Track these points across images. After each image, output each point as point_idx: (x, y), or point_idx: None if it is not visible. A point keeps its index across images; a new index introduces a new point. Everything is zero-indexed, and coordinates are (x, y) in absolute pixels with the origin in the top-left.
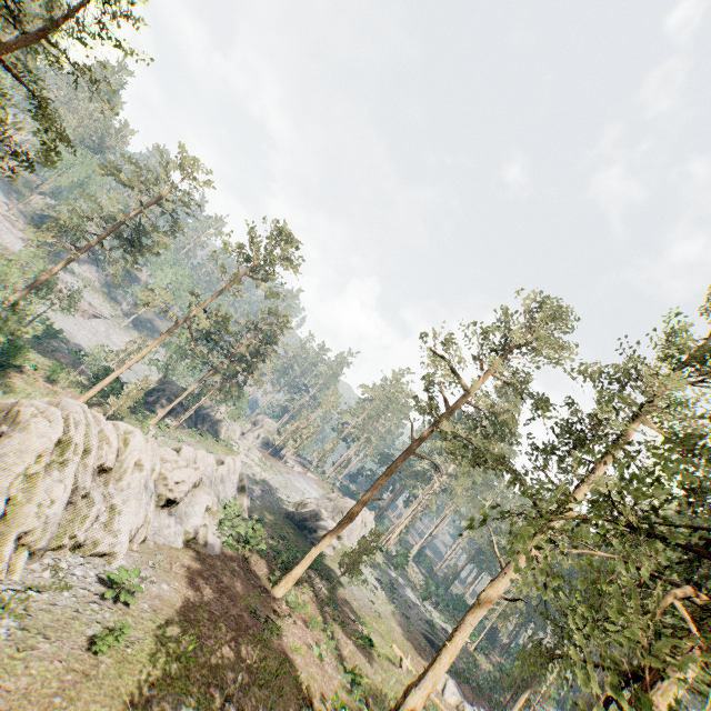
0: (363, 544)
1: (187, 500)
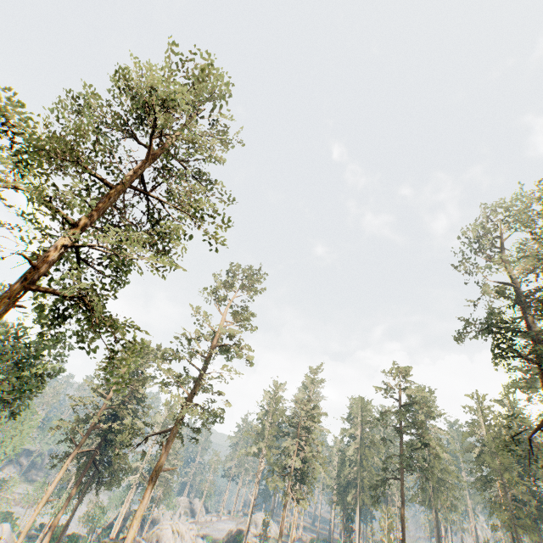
0: (265, 523)
1: (195, 542)
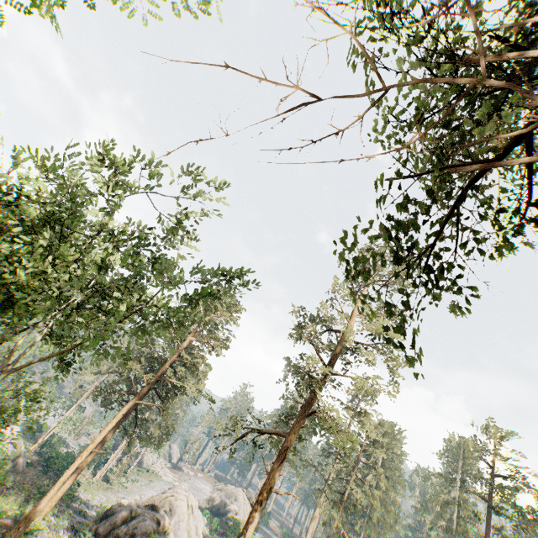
0: None
1: None
